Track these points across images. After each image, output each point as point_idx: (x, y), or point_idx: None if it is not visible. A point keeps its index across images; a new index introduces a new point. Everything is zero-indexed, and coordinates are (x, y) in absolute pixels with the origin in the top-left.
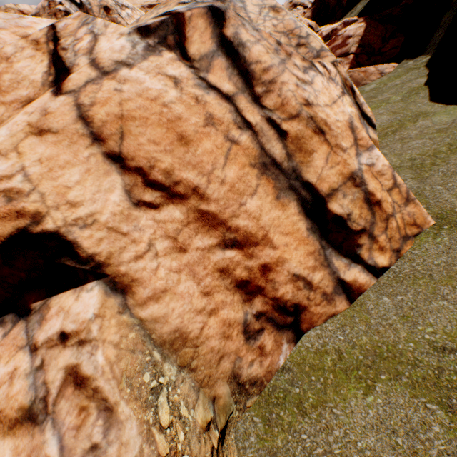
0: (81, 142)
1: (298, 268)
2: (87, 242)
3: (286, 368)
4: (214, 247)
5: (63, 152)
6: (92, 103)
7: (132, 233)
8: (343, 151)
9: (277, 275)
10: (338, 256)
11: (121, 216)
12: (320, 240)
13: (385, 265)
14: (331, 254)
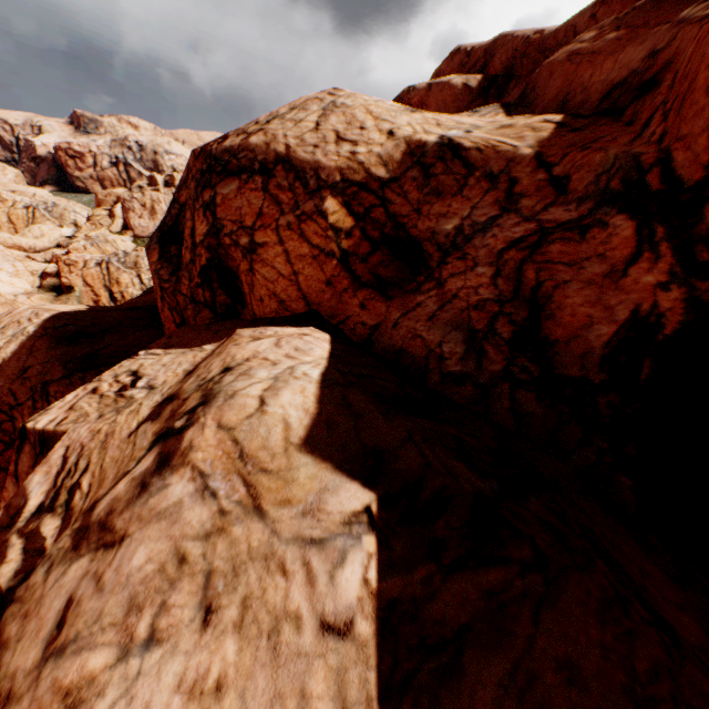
0: (7, 215)
1: None
2: (1, 223)
3: None
4: (15, 232)
5: (5, 215)
6: (12, 212)
7: (6, 225)
8: None
9: None
10: None
11: (6, 223)
12: None
13: None
14: None
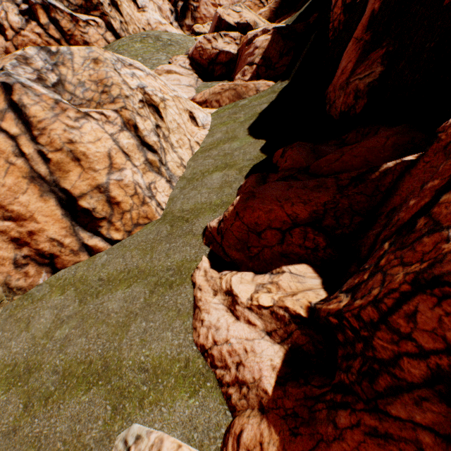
0: None
1: (55, 235)
2: None
3: (42, 284)
4: None
5: None
6: None
7: None
8: (95, 171)
9: (40, 237)
10: (84, 231)
11: None
12: (72, 221)
13: (119, 239)
14: (79, 229)
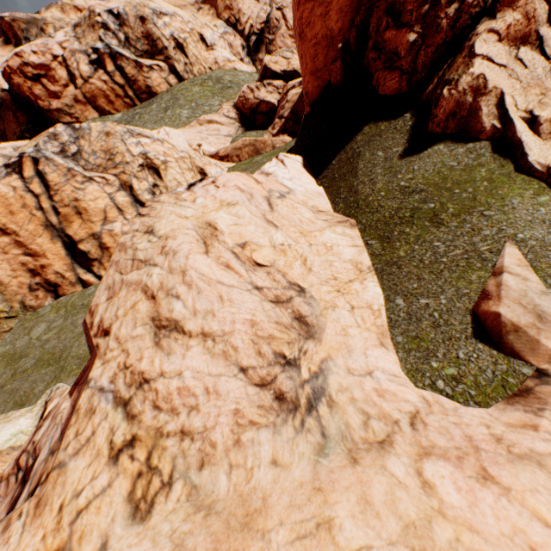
0: None
1: (59, 269)
2: None
3: (47, 306)
4: (21, 254)
5: None
6: None
7: None
8: (92, 222)
9: (49, 270)
10: (81, 268)
11: None
12: (72, 260)
13: None
14: (77, 267)
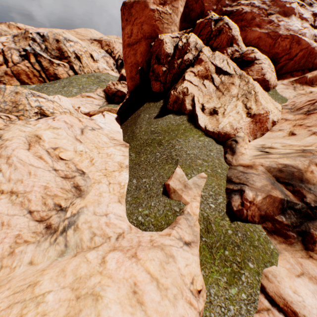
0: None
1: None
2: None
3: None
4: None
5: None
6: None
7: None
8: None
9: None
10: None
11: None
12: None
13: None
14: None
